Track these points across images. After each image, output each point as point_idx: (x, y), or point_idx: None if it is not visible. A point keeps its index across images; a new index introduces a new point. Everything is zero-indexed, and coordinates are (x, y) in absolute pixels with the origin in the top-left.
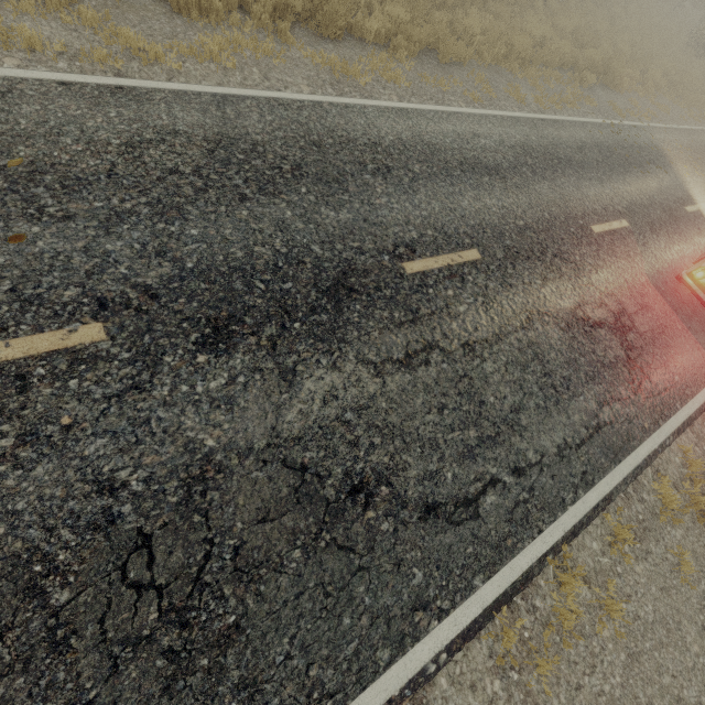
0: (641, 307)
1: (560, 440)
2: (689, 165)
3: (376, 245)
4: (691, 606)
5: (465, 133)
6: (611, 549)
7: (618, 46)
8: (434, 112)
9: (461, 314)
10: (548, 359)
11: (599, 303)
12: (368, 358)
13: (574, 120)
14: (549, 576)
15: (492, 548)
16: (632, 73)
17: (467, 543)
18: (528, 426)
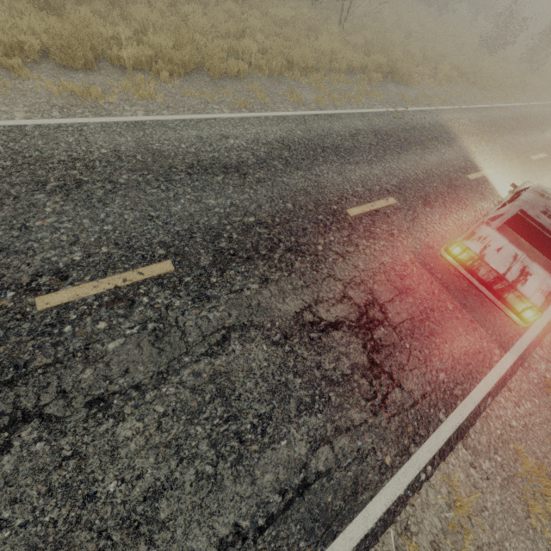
0: (400, 292)
1: (226, 528)
2: (475, 137)
3: (2, 279)
4: None
5: (211, 136)
6: None
7: (411, 52)
8: (180, 121)
9: (107, 354)
10: (239, 393)
11: (340, 297)
12: None
13: (353, 112)
14: None
15: None
16: (424, 70)
17: None
18: (169, 519)
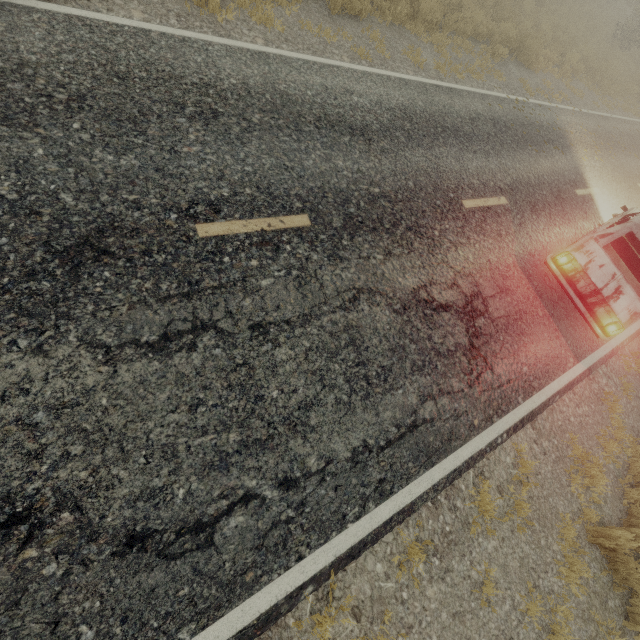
0: (501, 291)
1: (358, 442)
2: (589, 149)
3: (163, 200)
4: (486, 633)
5: (335, 88)
6: (398, 571)
7: (541, 27)
8: (303, 62)
9: (261, 289)
10: (367, 346)
11: (451, 284)
12: (100, 340)
13: (474, 91)
14: (304, 612)
15: (222, 585)
16: (551, 54)
17: (183, 583)
18: (318, 426)
